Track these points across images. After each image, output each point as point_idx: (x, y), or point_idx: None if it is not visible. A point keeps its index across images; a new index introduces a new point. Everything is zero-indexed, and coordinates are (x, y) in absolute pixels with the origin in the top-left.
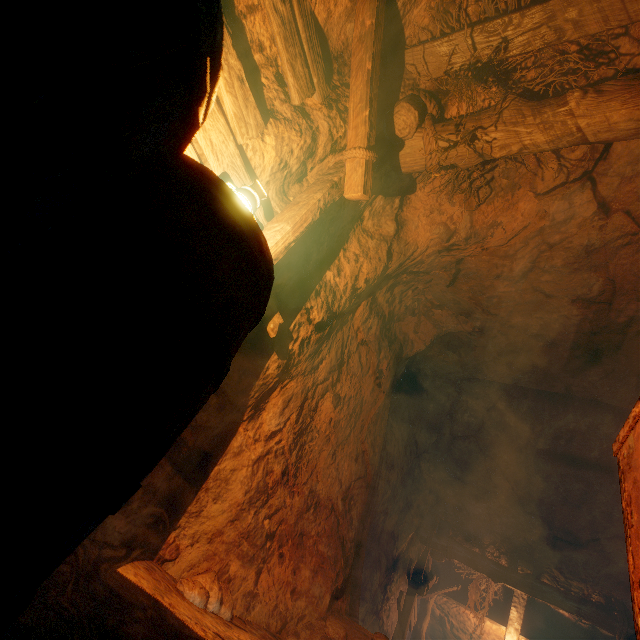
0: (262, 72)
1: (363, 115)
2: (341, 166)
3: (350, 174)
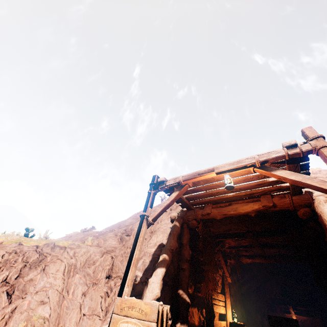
0: (214, 276)
1: (227, 272)
2: (226, 277)
3: (228, 279)
